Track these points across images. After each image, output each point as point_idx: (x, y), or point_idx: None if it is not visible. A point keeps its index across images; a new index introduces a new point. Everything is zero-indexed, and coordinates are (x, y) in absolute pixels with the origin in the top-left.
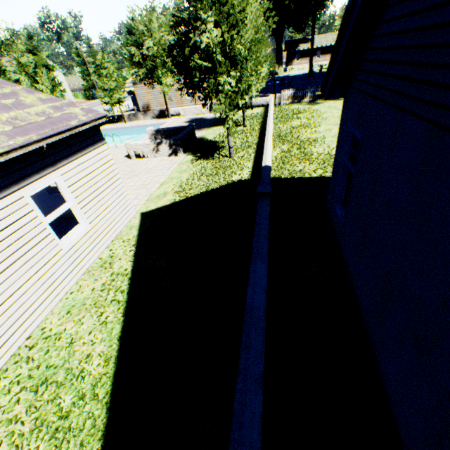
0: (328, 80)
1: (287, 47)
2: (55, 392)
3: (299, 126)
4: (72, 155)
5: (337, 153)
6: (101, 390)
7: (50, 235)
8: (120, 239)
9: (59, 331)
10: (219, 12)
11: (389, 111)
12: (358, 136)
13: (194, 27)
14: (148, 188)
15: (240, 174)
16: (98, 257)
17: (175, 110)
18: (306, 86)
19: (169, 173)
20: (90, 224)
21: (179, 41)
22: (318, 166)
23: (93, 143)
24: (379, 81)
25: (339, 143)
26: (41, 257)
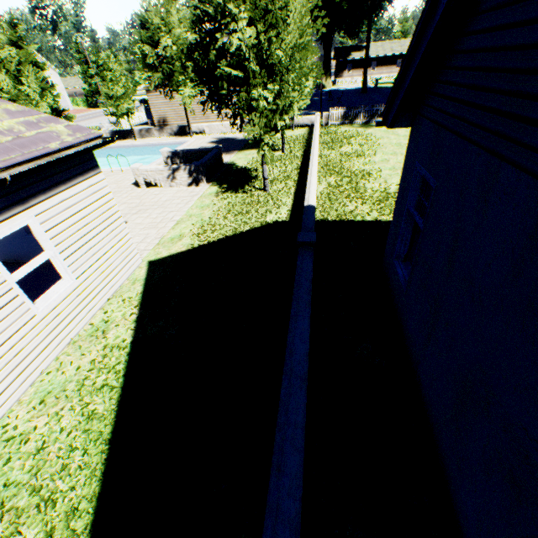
0: (392, 104)
1: (337, 55)
2: (13, 525)
3: (350, 153)
4: (51, 189)
5: (400, 197)
6: (78, 523)
7: (17, 298)
8: (119, 297)
9: (27, 429)
10: (254, 6)
11: (479, 155)
12: (430, 181)
13: (222, 24)
14: (160, 227)
15: (276, 214)
16: (88, 322)
17: (198, 126)
18: (358, 104)
19: (187, 208)
20: (77, 279)
21: (202, 42)
22: (373, 206)
23: (82, 171)
24: (464, 112)
25: (404, 185)
26: (3, 328)
